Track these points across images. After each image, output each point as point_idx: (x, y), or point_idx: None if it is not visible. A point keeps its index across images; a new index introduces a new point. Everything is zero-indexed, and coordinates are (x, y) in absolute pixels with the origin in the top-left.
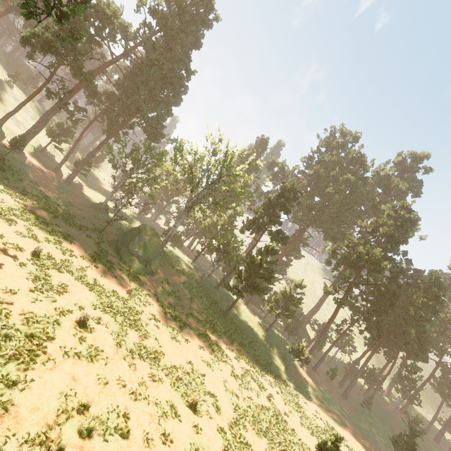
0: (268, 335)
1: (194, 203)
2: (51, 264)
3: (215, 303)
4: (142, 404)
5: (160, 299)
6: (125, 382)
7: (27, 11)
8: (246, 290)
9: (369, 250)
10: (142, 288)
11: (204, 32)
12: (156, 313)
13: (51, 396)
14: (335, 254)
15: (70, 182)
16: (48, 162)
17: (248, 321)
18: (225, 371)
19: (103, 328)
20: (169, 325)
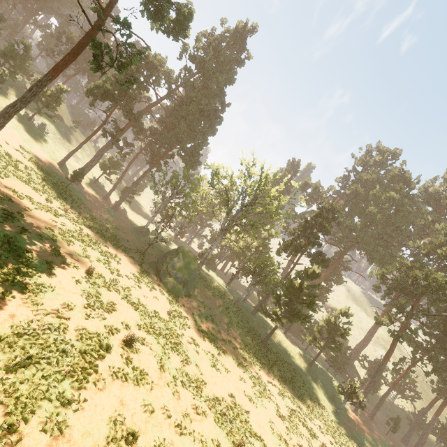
0: (311, 370)
1: (229, 225)
2: (101, 282)
3: (252, 330)
4: (188, 440)
5: (198, 323)
6: (169, 412)
7: (95, 66)
8: (285, 317)
9: (428, 274)
10: (181, 310)
11: (236, 69)
12: (195, 337)
13: (101, 420)
14: (384, 278)
15: (117, 208)
16: (100, 191)
17: (288, 352)
18: (270, 410)
19: (147, 350)
20: (208, 351)
